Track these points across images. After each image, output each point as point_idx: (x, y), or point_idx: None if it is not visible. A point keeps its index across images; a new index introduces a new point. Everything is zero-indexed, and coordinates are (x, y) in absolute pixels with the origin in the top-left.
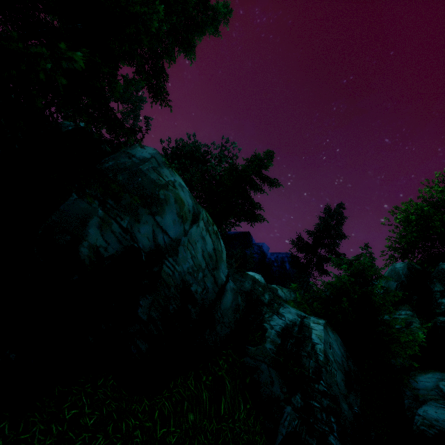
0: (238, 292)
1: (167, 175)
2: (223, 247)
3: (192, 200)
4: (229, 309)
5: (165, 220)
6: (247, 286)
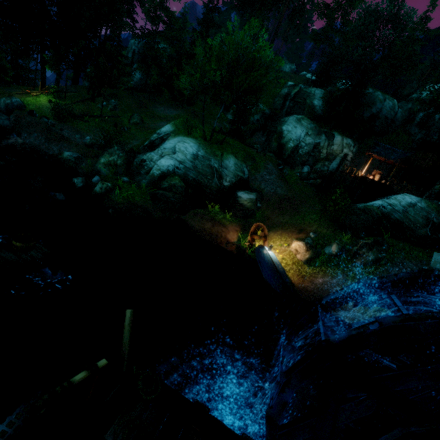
0: (405, 110)
1: (376, 94)
2: (395, 102)
3: (383, 95)
4: (400, 117)
5: (378, 105)
6: (409, 107)
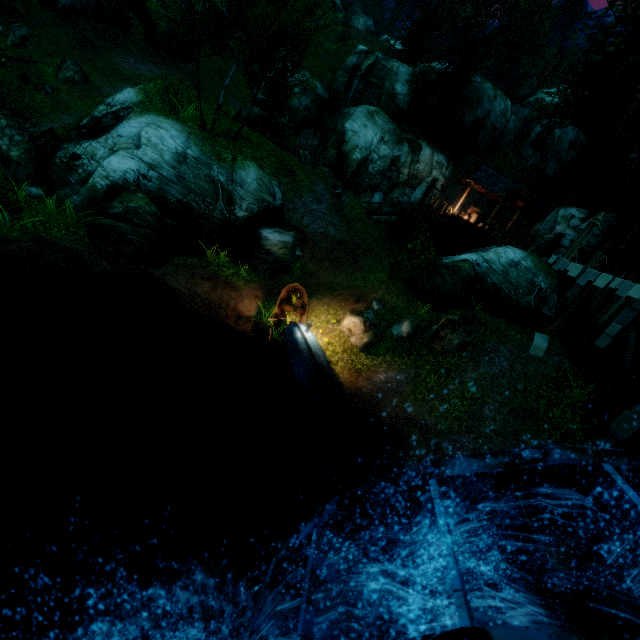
0: (519, 119)
1: (485, 86)
2: (508, 103)
3: (494, 90)
4: (511, 129)
5: (485, 104)
6: (525, 114)
